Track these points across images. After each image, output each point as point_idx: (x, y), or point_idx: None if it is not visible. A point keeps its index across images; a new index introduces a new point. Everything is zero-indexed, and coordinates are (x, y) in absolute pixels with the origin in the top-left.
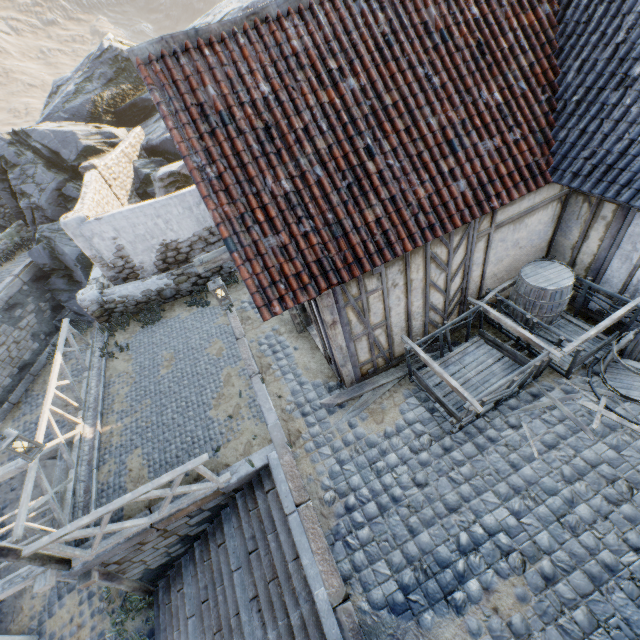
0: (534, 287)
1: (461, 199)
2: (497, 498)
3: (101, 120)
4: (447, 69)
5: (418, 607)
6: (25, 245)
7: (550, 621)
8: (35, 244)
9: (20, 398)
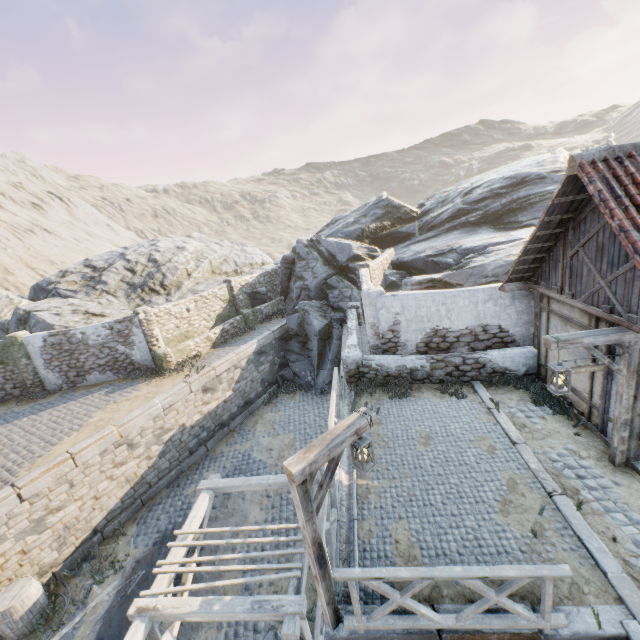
0: None
1: None
2: None
3: (362, 241)
4: None
5: None
6: (279, 313)
7: None
8: (291, 313)
9: (235, 427)
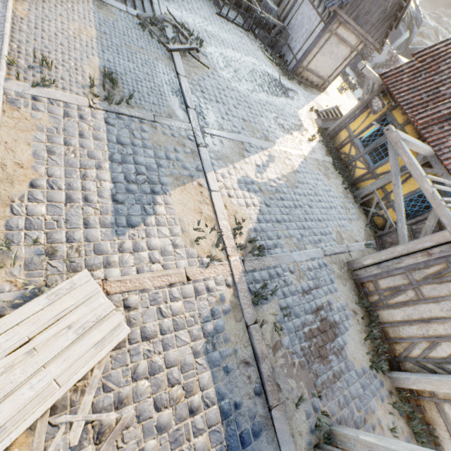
0: (266, 2)
1: None
2: (220, 28)
3: None
4: None
5: (184, 15)
6: None
7: (218, 42)
8: None
9: None
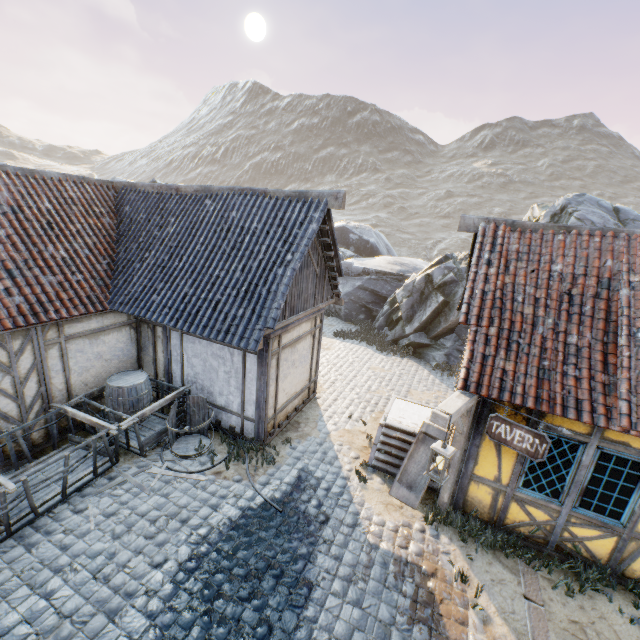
0: (114, 387)
1: (17, 309)
2: (31, 589)
3: None
4: (15, 228)
5: None
6: None
7: None
8: None
9: None
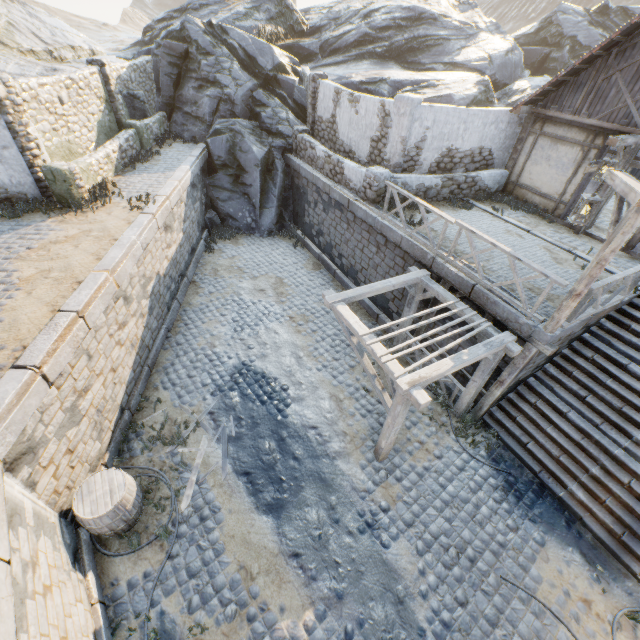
0: None
1: None
2: None
3: None
4: None
5: None
6: (174, 137)
7: None
8: (208, 135)
9: (192, 279)
